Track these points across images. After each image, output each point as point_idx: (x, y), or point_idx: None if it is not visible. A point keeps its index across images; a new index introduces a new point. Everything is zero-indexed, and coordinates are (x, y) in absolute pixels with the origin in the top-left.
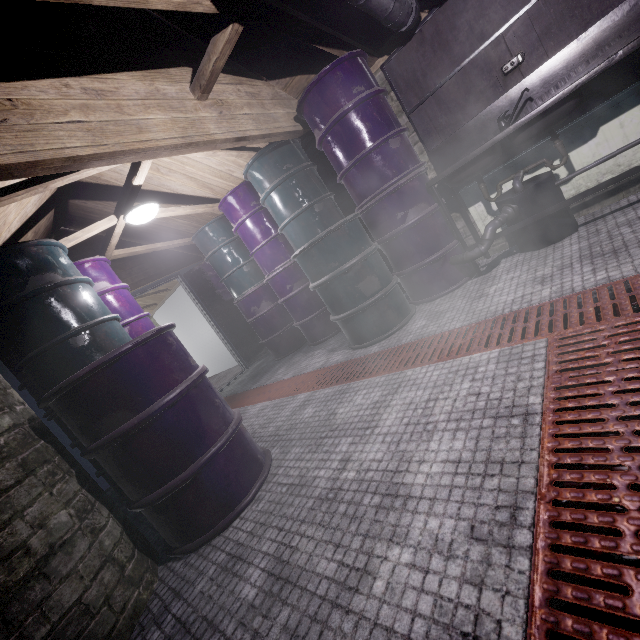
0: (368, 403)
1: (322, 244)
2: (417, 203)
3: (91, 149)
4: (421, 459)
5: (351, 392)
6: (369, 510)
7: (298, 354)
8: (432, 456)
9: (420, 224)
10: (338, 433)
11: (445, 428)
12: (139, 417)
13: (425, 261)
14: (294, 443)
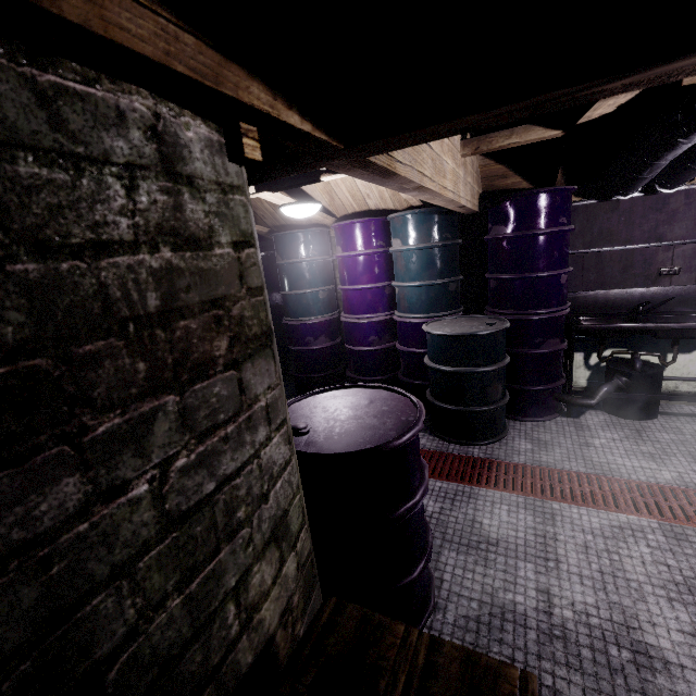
0: (523, 525)
1: (480, 339)
2: (555, 337)
3: (430, 183)
4: (650, 620)
5: (484, 501)
6: (626, 664)
7: None
8: (662, 621)
9: (549, 355)
10: (506, 552)
11: (655, 592)
12: (408, 507)
13: (538, 388)
14: (440, 543)
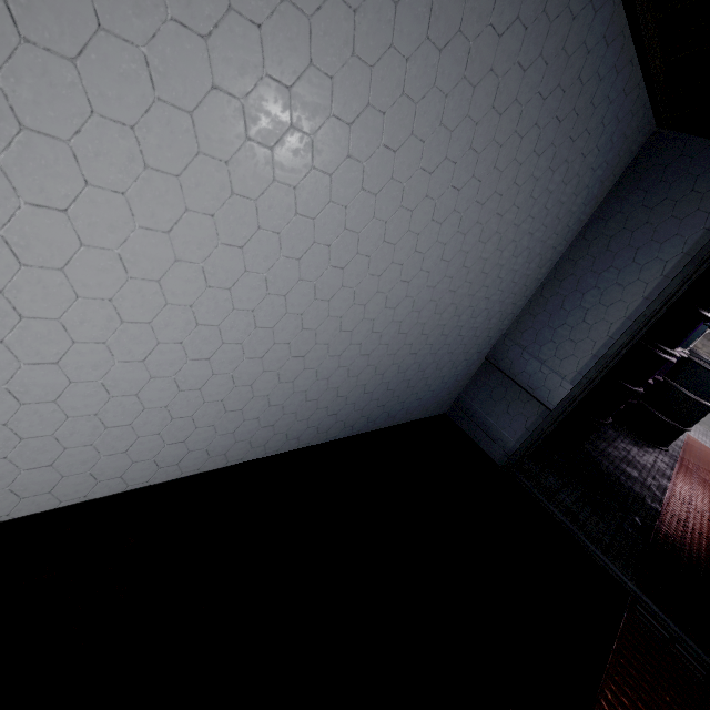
0: None
1: None
2: None
3: None
4: None
5: None
6: None
7: (598, 443)
8: None
9: None
10: None
11: None
12: None
13: None
14: None
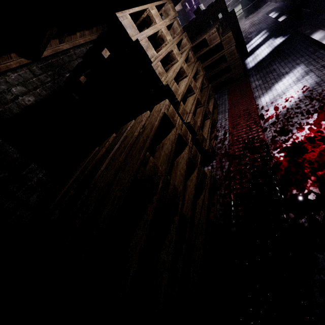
0: None
1: None
2: None
3: None
4: None
5: None
6: None
7: None
8: None
9: None
10: None
11: None
12: None
13: None
14: None
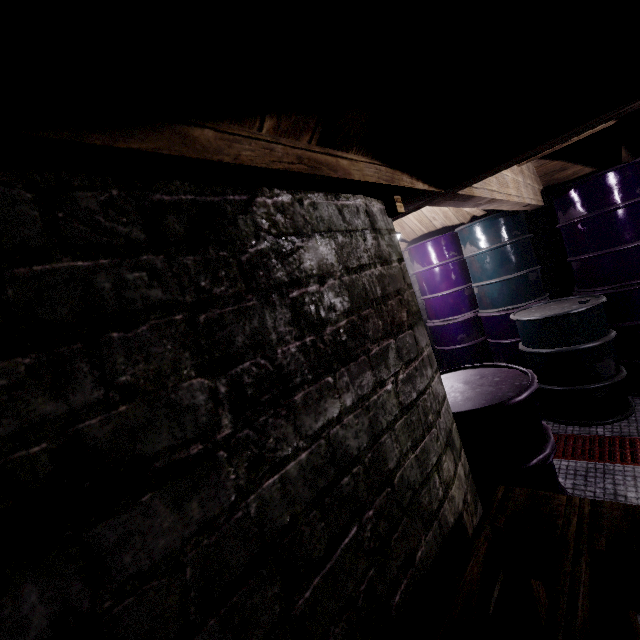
0: None
1: (575, 317)
2: None
3: (498, 195)
4: None
5: (623, 475)
6: None
7: None
8: None
9: None
10: None
11: None
12: (540, 458)
13: None
14: None
